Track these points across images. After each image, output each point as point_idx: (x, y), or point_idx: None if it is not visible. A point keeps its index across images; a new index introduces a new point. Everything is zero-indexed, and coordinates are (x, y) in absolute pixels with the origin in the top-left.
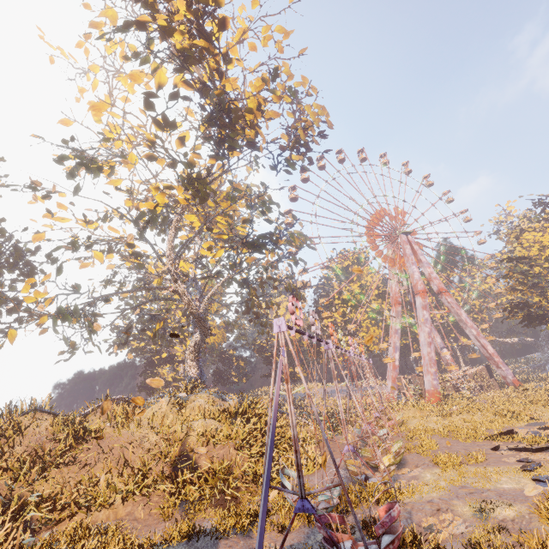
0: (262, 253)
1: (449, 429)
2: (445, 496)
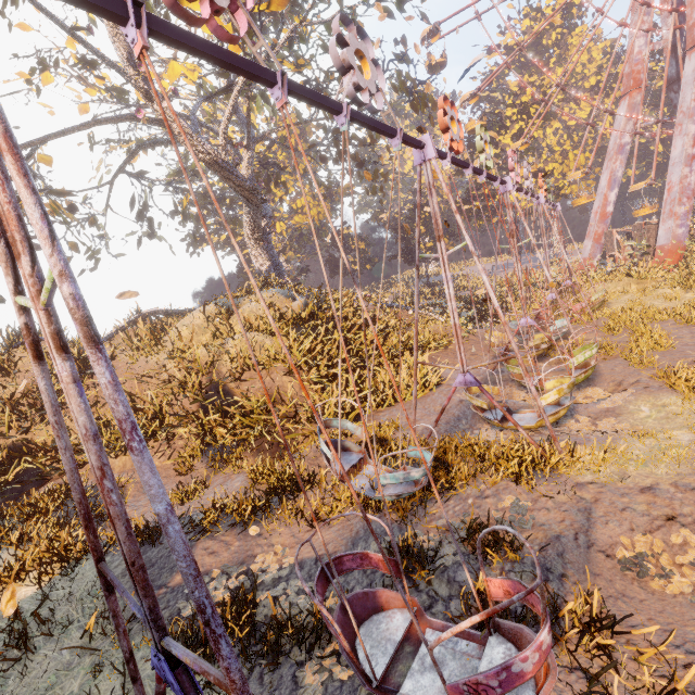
0: None
1: None
2: (693, 478)
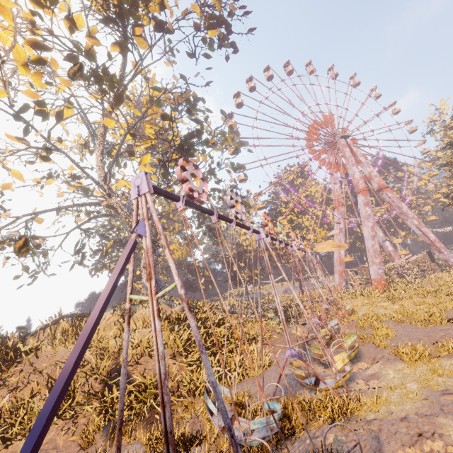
0: (192, 156)
1: (403, 314)
2: (424, 409)
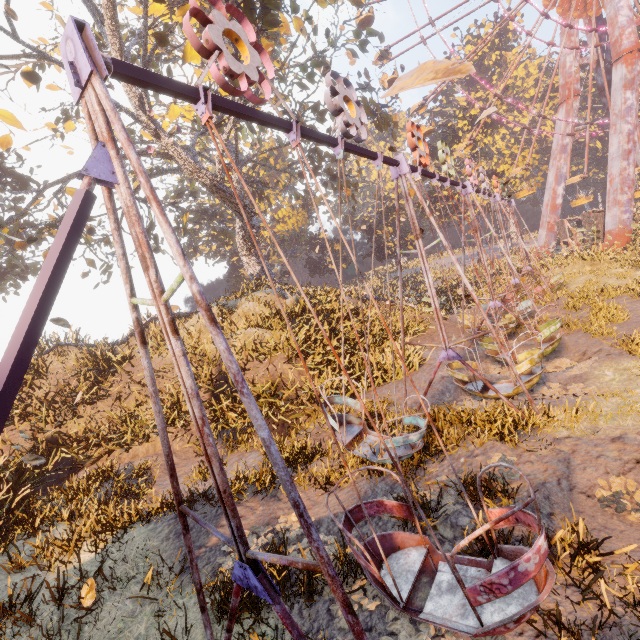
0: (274, 24)
1: None
2: None
